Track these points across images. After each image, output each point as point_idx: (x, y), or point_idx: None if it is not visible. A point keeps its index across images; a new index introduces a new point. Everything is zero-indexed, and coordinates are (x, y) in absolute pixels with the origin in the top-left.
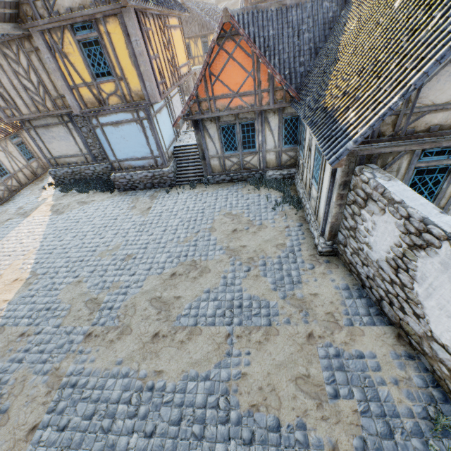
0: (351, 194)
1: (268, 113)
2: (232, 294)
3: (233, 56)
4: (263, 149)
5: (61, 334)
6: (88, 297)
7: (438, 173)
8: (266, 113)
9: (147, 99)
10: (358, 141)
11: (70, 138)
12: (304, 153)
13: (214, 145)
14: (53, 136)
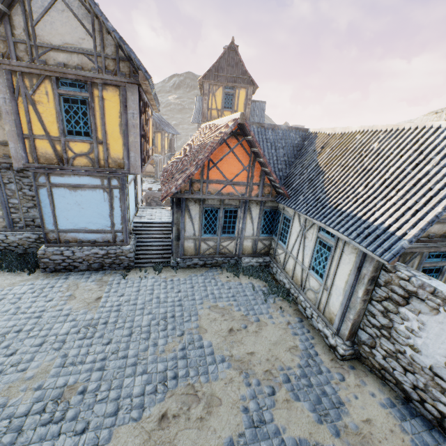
0: (383, 290)
1: (252, 203)
2: (269, 443)
3: (234, 150)
4: (242, 236)
5: None
6: None
7: (434, 273)
8: (250, 203)
9: (127, 169)
10: (412, 241)
11: None
12: (289, 243)
13: (193, 226)
14: None
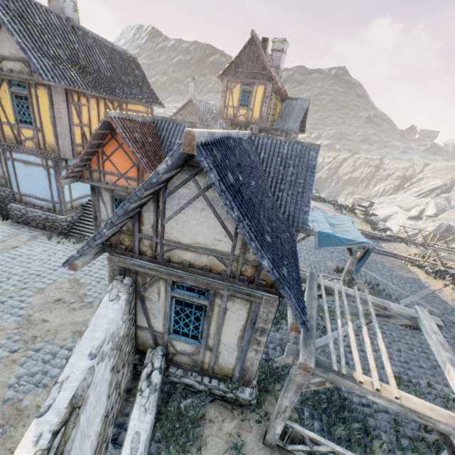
0: None
1: None
2: None
3: (123, 146)
4: None
5: None
6: None
7: (196, 309)
8: None
9: (58, 153)
10: (80, 252)
11: None
12: None
13: (107, 211)
14: None
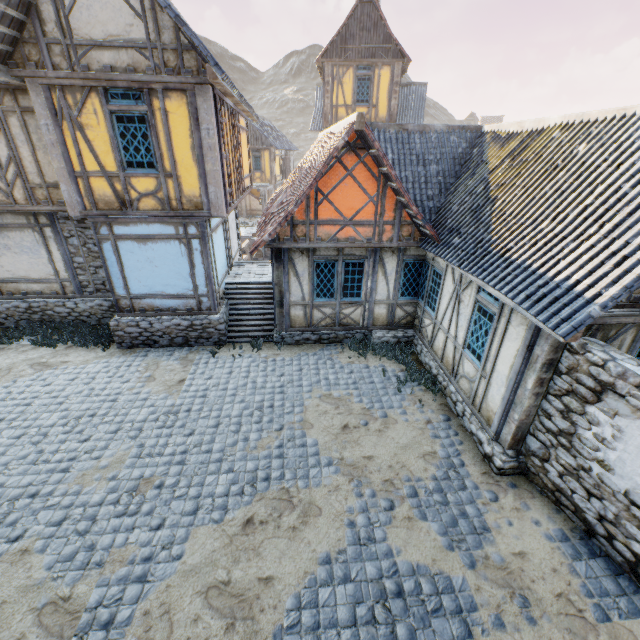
0: (564, 380)
1: (385, 251)
2: (376, 565)
3: (353, 172)
4: (372, 299)
5: None
6: (46, 596)
7: None
8: (382, 252)
9: (207, 210)
10: (607, 307)
11: (42, 251)
12: (439, 310)
13: (301, 287)
14: (8, 244)
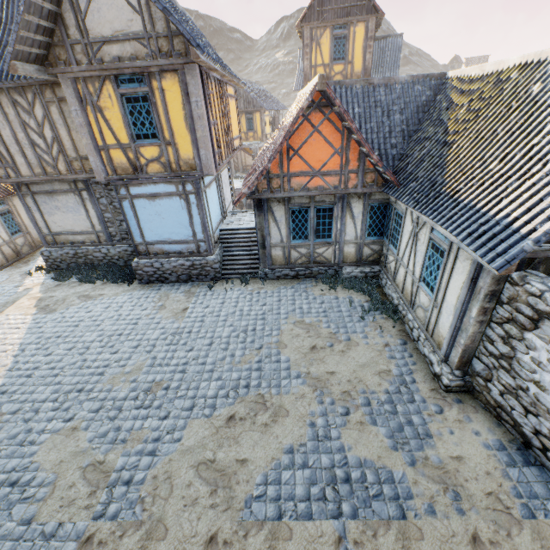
0: (505, 309)
1: (352, 197)
2: (330, 457)
3: (319, 129)
4: (341, 240)
5: (34, 539)
6: (88, 460)
7: None
8: (349, 198)
9: (199, 170)
10: (541, 241)
11: (81, 210)
12: (400, 248)
13: (279, 231)
14: (58, 206)
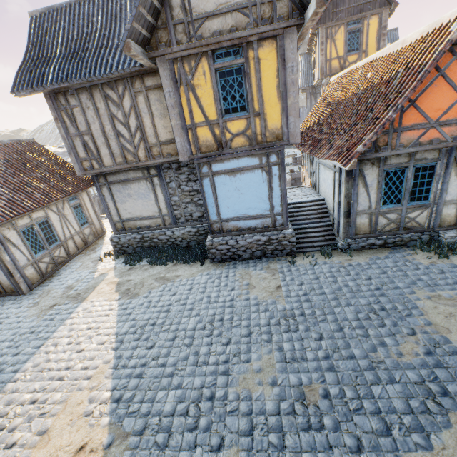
0: None
1: None
2: None
3: (444, 72)
4: (441, 201)
5: None
6: None
7: None
8: (456, 151)
9: (286, 139)
10: None
11: (151, 195)
12: None
13: (368, 196)
14: (130, 193)
